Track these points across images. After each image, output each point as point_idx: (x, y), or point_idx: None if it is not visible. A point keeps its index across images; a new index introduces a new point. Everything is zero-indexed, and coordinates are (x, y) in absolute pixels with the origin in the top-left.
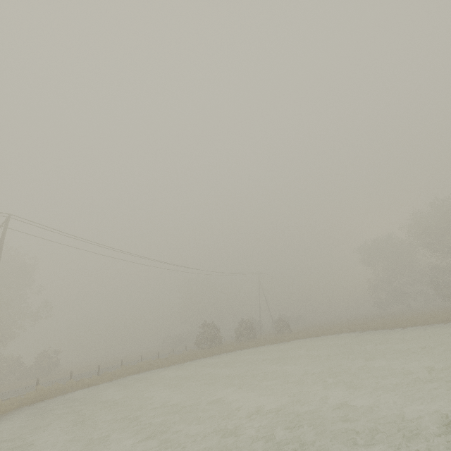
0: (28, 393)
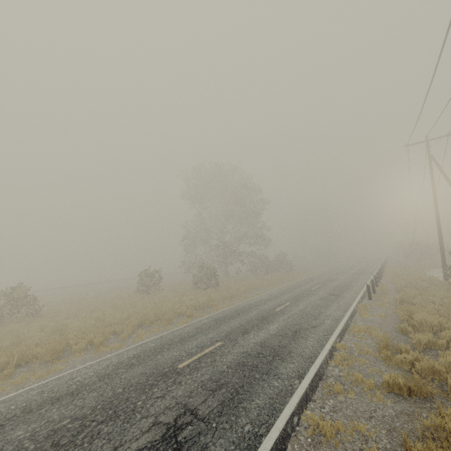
0: (415, 273)
